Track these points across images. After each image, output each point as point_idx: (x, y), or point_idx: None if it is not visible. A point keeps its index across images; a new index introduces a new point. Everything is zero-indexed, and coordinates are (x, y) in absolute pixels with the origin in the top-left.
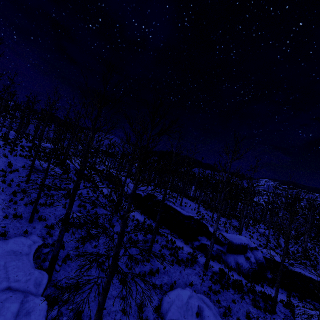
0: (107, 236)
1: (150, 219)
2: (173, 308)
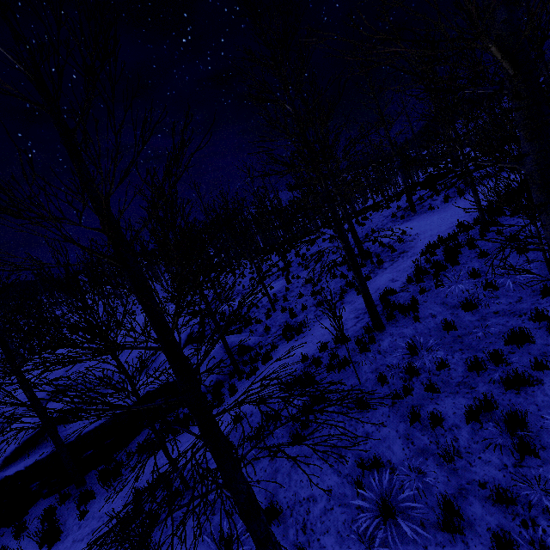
0: None
1: None
2: None
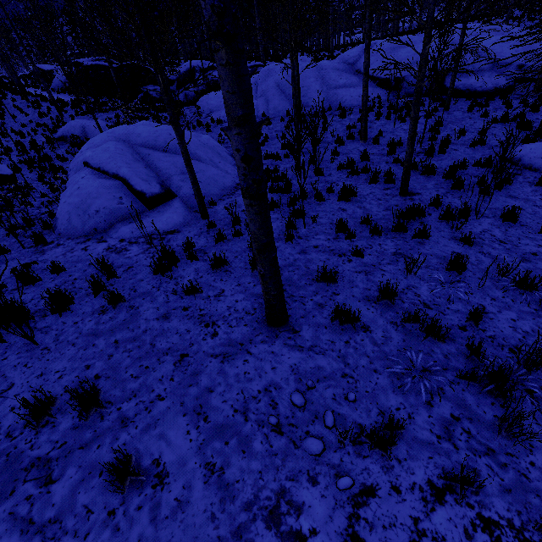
0: (18, 121)
1: (90, 98)
2: (60, 132)
